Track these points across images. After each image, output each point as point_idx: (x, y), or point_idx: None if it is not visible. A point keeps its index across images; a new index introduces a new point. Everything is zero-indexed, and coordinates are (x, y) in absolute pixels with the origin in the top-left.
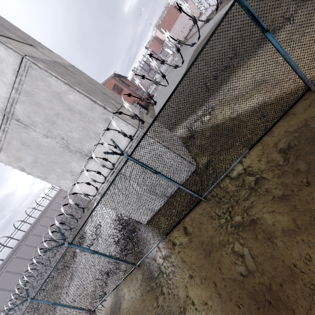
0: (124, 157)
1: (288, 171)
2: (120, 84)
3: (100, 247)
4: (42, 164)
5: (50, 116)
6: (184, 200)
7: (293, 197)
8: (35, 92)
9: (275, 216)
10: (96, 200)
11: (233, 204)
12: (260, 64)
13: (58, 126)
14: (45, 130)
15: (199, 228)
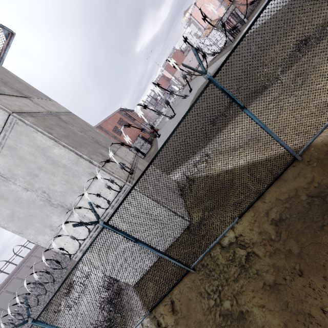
0: (110, 212)
1: (280, 249)
2: (125, 118)
3: (71, 325)
4: (19, 217)
5: (32, 169)
6: (169, 270)
7: (285, 289)
8: (18, 146)
9: (265, 314)
10: (77, 257)
11: (222, 283)
12: (240, 136)
13: (40, 179)
14: (25, 183)
15: (187, 306)
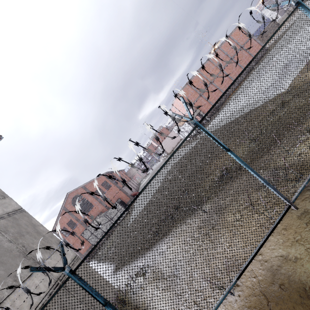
0: None
1: None
2: (109, 181)
3: None
4: None
5: None
6: None
7: None
8: None
9: None
10: None
11: None
12: None
13: None
14: None
15: None
